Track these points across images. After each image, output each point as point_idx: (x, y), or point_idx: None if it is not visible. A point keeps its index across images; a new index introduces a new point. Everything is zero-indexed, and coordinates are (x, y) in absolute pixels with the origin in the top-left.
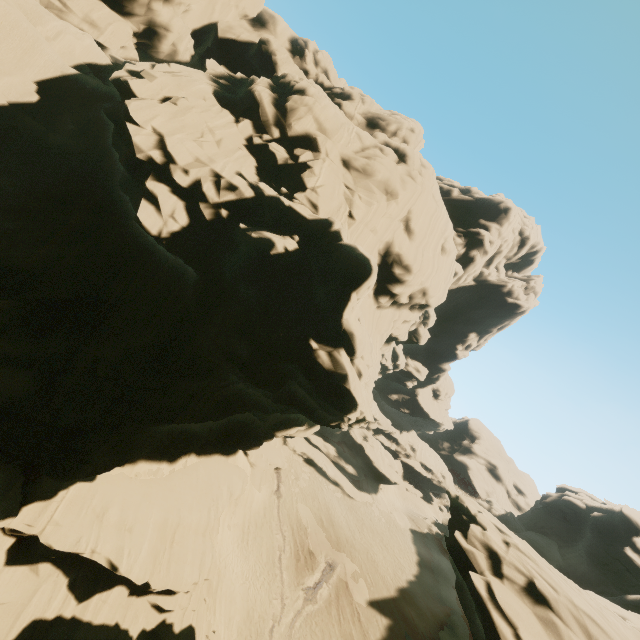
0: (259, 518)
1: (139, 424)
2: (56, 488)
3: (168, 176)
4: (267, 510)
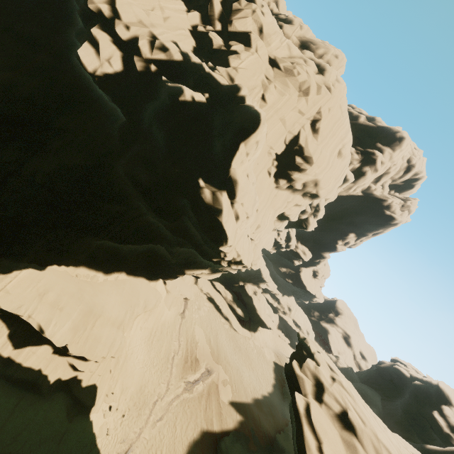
0: (165, 328)
1: (70, 231)
2: (12, 268)
3: (112, 29)
4: (172, 324)
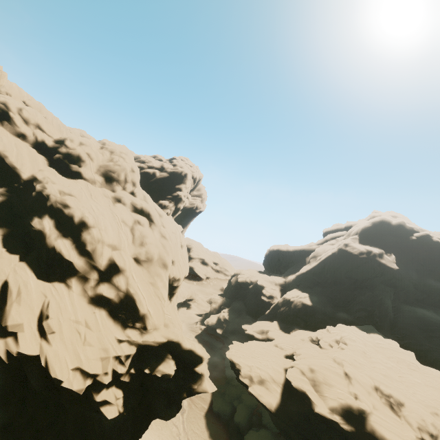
0: None
1: None
2: None
3: (99, 384)
4: None
